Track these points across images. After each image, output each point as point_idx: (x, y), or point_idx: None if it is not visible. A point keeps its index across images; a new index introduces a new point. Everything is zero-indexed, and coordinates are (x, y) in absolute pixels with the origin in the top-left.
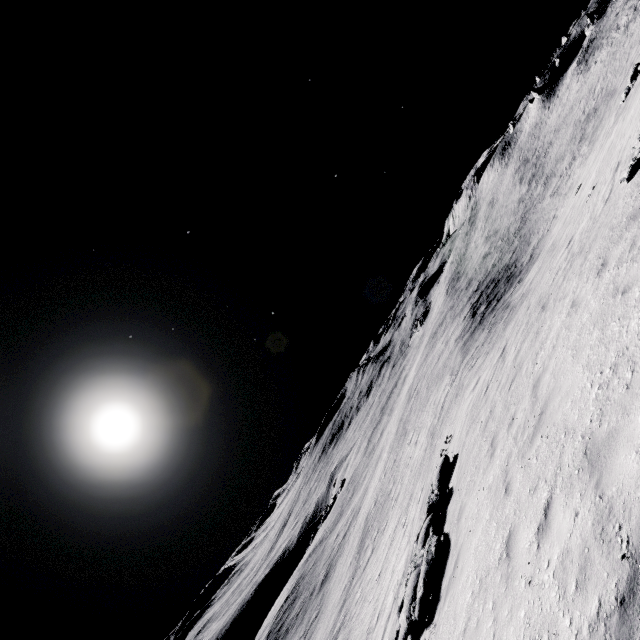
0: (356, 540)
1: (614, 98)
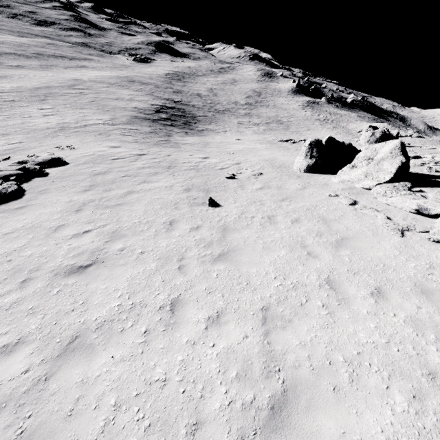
0: None
1: (284, 132)
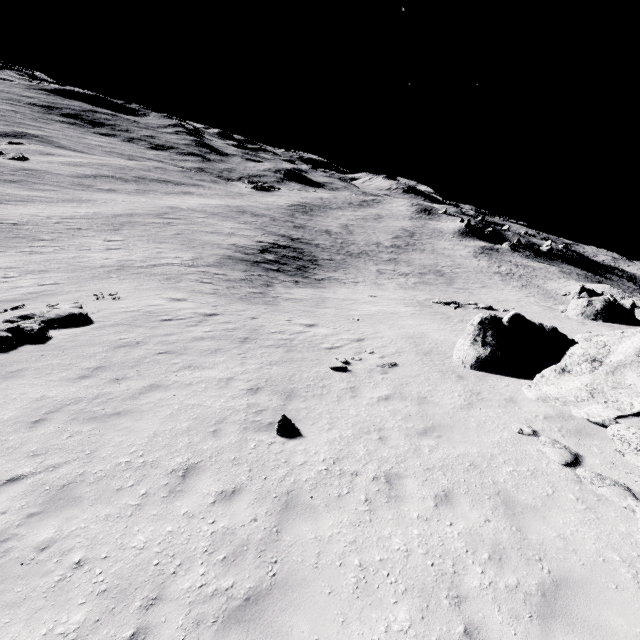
0: None
1: (445, 288)
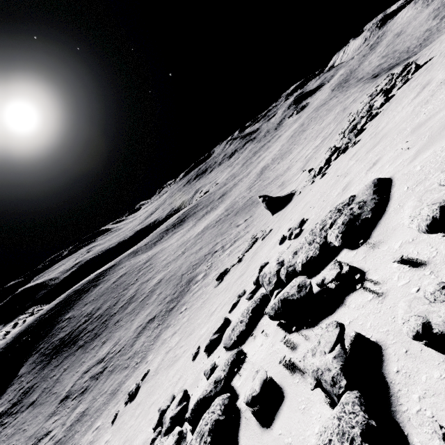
0: (253, 175)
1: None
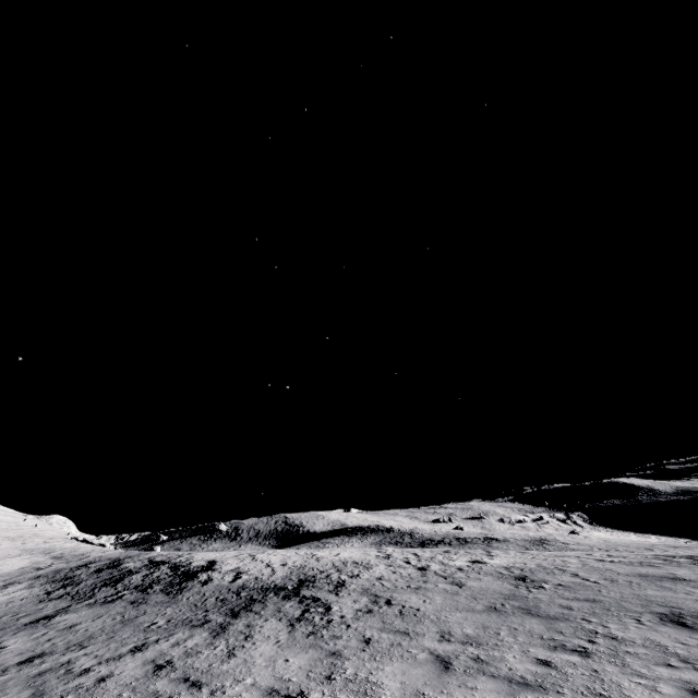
0: None
1: None
